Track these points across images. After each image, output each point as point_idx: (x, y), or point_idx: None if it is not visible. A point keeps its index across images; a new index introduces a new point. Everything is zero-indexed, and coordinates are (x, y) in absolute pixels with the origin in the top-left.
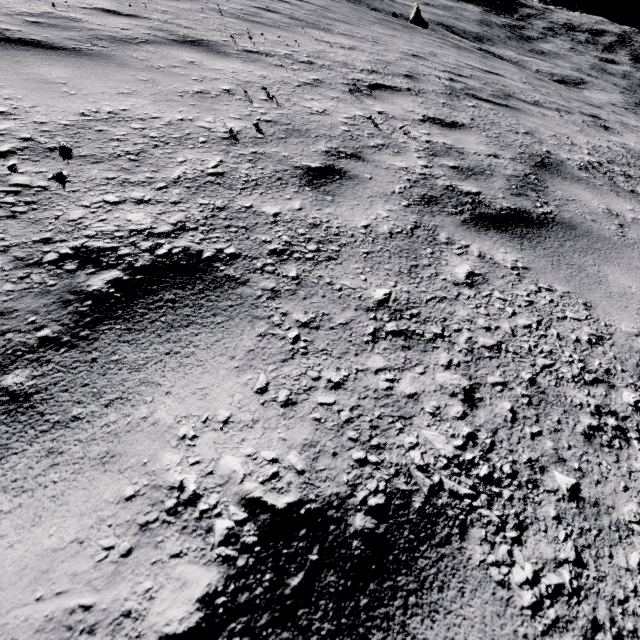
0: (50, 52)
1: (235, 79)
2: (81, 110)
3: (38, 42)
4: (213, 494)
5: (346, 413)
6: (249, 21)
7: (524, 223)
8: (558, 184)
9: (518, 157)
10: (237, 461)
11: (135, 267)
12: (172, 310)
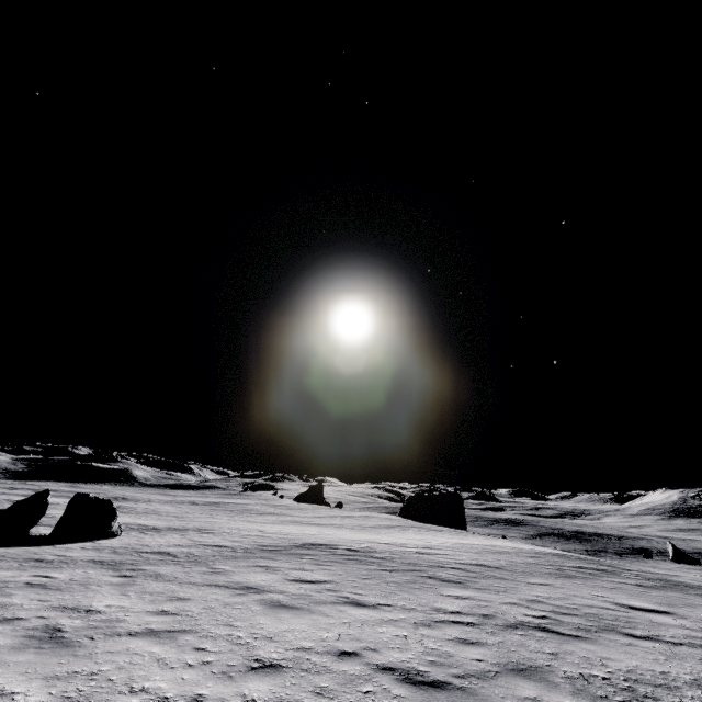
0: (290, 609)
1: (355, 617)
2: (284, 627)
3: (289, 605)
4: (249, 696)
5: (284, 697)
6: (403, 586)
7: (437, 686)
8: (511, 679)
9: (502, 663)
10: (256, 694)
11: (265, 664)
12: (266, 672)
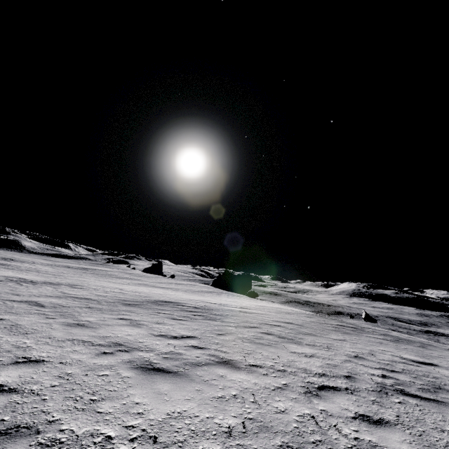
0: (166, 374)
1: (240, 386)
2: (168, 411)
3: (164, 369)
4: None
5: None
6: (256, 343)
7: None
8: None
9: None
10: None
11: None
12: None
